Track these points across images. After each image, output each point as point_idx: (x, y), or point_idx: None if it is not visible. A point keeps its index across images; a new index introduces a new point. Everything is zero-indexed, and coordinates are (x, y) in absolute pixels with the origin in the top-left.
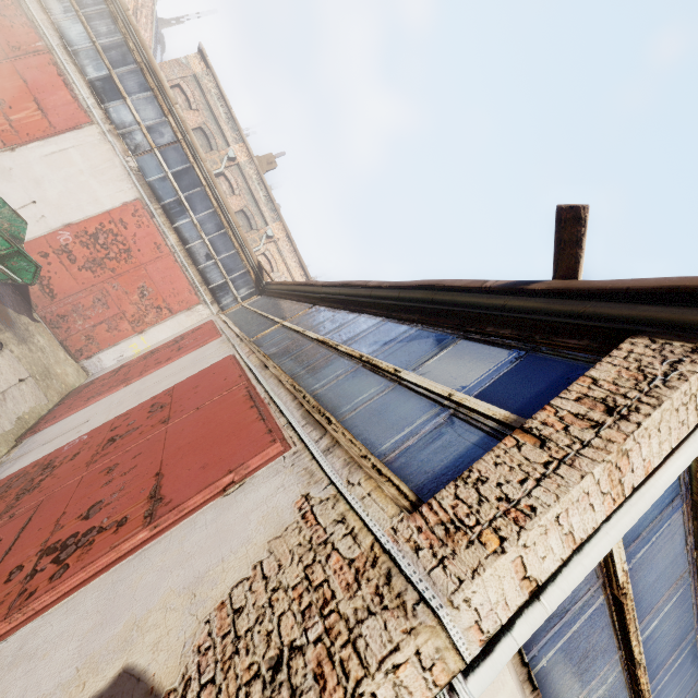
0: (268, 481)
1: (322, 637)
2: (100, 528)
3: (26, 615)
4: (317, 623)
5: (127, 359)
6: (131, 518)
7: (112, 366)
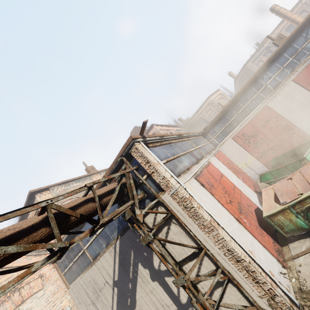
0: None
1: None
2: None
3: None
4: None
5: (248, 168)
6: None
7: (254, 170)
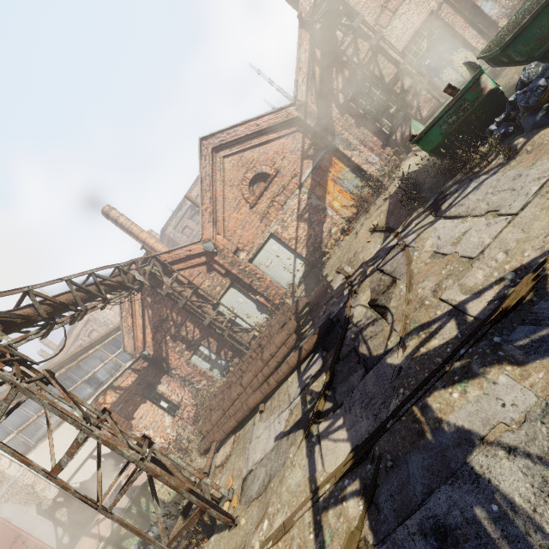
0: (4, 512)
1: (22, 489)
2: (27, 548)
3: (45, 544)
4: (21, 490)
5: None
6: (22, 541)
7: None
